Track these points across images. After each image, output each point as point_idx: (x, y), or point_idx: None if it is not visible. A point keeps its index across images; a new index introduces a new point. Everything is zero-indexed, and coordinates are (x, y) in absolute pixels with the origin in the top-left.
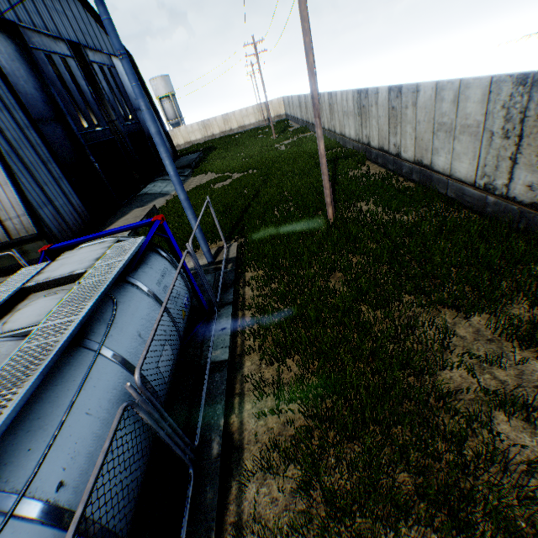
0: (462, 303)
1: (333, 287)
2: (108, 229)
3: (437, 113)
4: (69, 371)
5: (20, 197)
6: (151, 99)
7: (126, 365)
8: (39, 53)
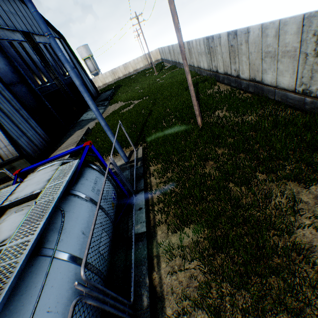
0: (302, 177)
1: (208, 173)
2: (62, 146)
3: (264, 46)
4: (31, 279)
5: (5, 135)
6: (78, 61)
7: (75, 260)
8: (4, 41)
